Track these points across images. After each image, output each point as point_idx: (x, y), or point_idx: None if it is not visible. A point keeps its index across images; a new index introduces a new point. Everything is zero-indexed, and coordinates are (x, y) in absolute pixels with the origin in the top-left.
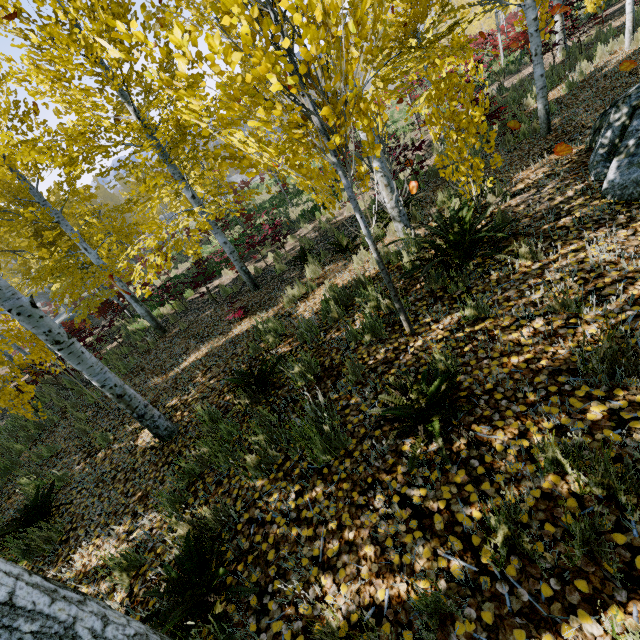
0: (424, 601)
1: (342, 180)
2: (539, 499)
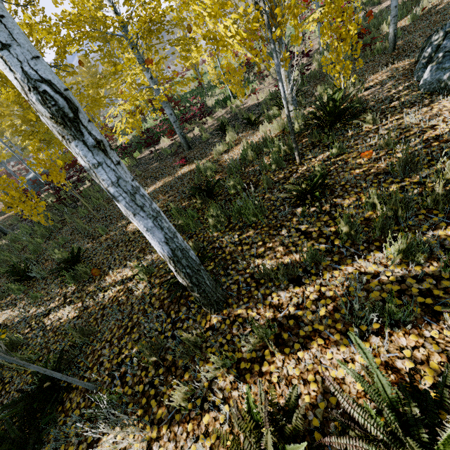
0: (309, 254)
1: (275, 60)
2: (363, 221)
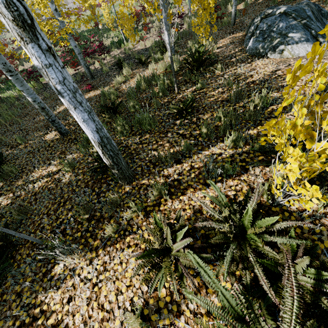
0: (185, 145)
1: (163, 14)
2: (214, 127)
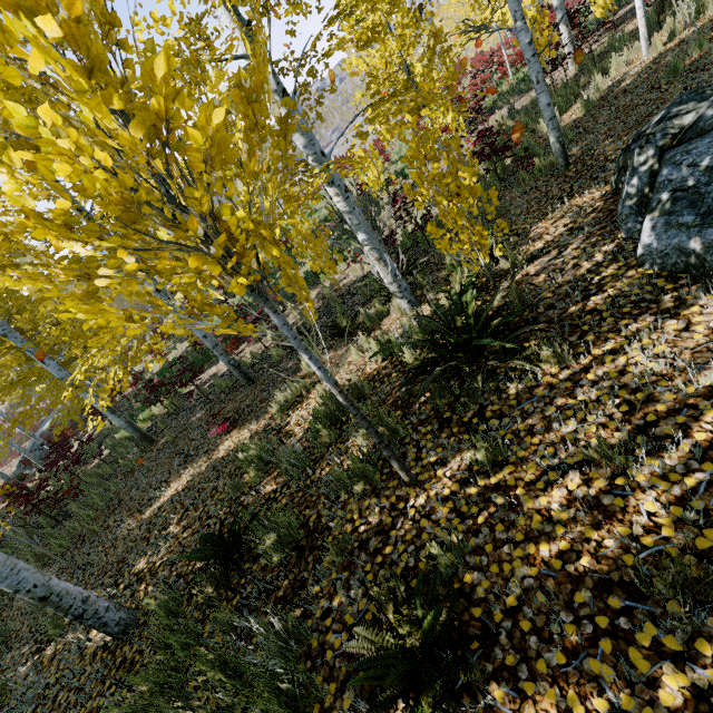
0: None
1: (271, 317)
2: None
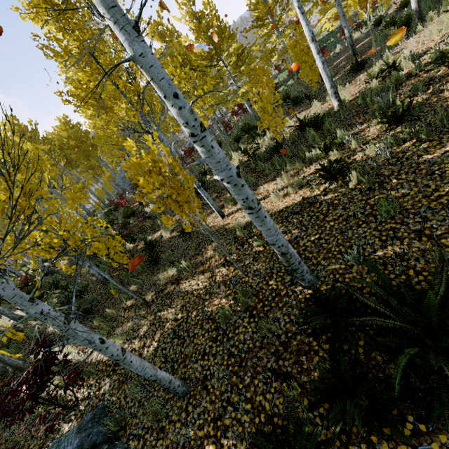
0: None
1: None
2: None
